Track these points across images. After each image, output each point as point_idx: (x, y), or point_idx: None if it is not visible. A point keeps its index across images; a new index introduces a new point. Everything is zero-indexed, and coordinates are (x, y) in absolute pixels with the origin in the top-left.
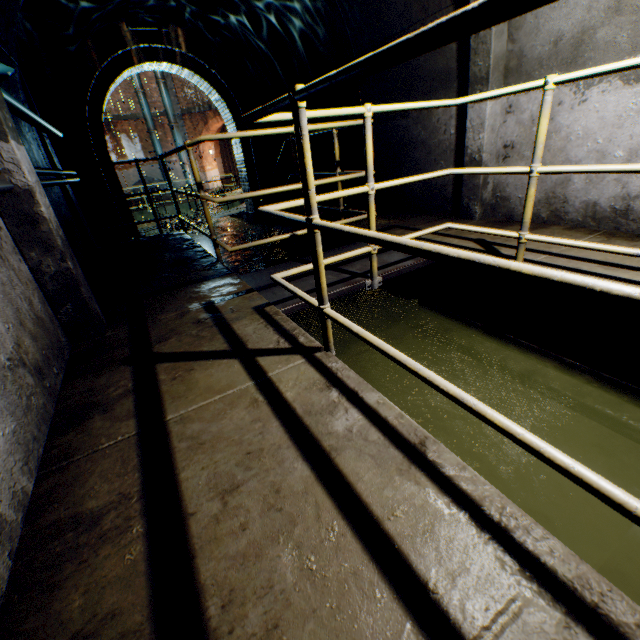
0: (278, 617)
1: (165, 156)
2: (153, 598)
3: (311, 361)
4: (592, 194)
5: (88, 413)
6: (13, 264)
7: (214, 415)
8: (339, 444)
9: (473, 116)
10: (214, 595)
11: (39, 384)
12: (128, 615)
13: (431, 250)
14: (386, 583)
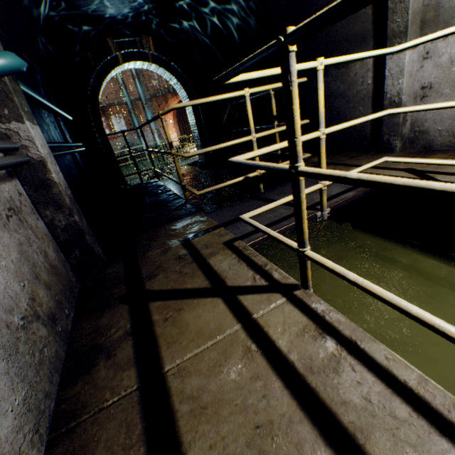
0: None
1: (143, 126)
2: None
3: (292, 301)
4: None
5: (93, 358)
6: (31, 223)
7: (210, 367)
8: (362, 421)
9: (392, 66)
10: None
11: (51, 332)
12: None
13: None
14: None
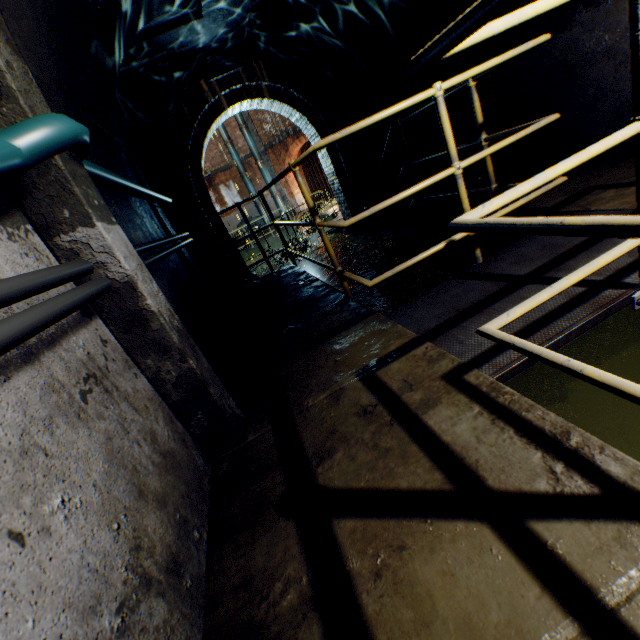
0: None
1: (264, 190)
2: None
3: None
4: None
5: None
6: (124, 389)
7: None
8: None
9: None
10: None
11: (174, 601)
12: None
13: None
14: None
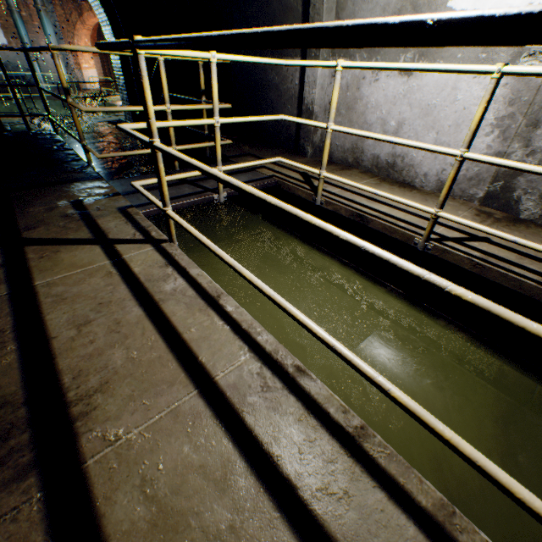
0: (109, 379)
1: (29, 50)
2: (25, 379)
3: (158, 249)
4: (377, 150)
5: None
6: None
7: (76, 282)
8: (166, 297)
9: (309, 74)
10: (68, 374)
11: None
12: (6, 388)
13: (213, 174)
14: (176, 360)
